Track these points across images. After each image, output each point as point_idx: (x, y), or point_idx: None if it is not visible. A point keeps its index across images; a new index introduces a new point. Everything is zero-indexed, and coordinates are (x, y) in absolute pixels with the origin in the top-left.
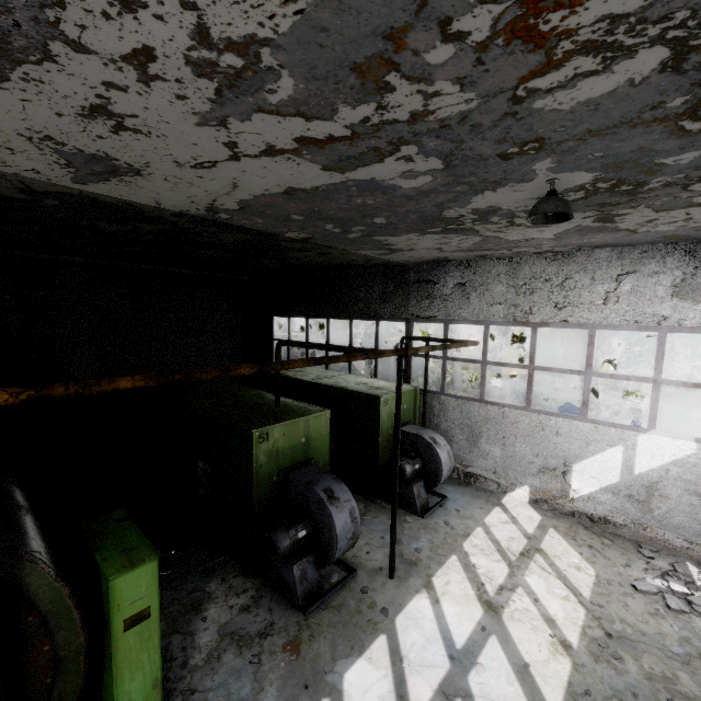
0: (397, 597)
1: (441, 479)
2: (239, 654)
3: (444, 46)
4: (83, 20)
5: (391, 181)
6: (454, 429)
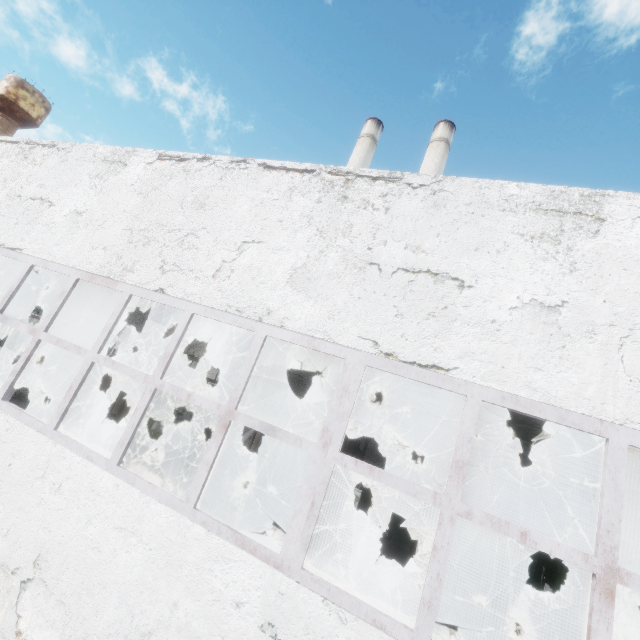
0: None
1: None
2: None
3: None
4: None
5: None
6: None
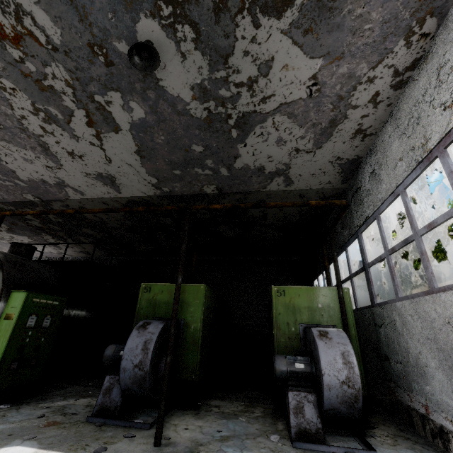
0: (126, 452)
1: (326, 389)
2: (47, 412)
3: (27, 64)
4: (32, 128)
5: (134, 118)
6: (422, 351)
